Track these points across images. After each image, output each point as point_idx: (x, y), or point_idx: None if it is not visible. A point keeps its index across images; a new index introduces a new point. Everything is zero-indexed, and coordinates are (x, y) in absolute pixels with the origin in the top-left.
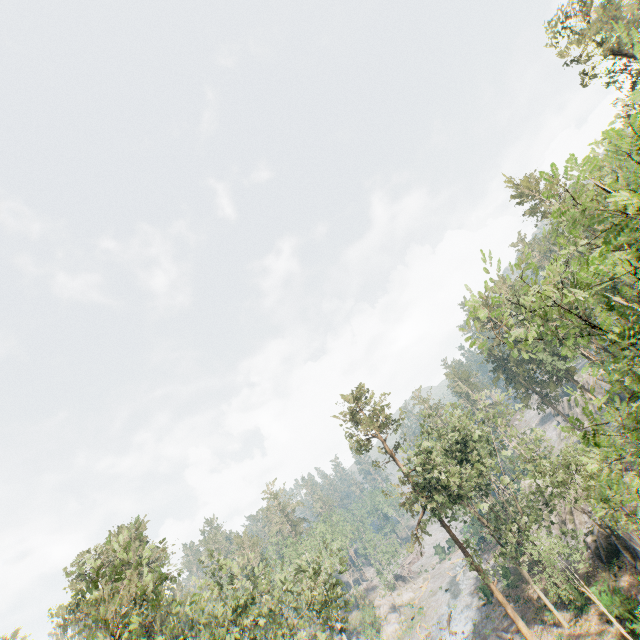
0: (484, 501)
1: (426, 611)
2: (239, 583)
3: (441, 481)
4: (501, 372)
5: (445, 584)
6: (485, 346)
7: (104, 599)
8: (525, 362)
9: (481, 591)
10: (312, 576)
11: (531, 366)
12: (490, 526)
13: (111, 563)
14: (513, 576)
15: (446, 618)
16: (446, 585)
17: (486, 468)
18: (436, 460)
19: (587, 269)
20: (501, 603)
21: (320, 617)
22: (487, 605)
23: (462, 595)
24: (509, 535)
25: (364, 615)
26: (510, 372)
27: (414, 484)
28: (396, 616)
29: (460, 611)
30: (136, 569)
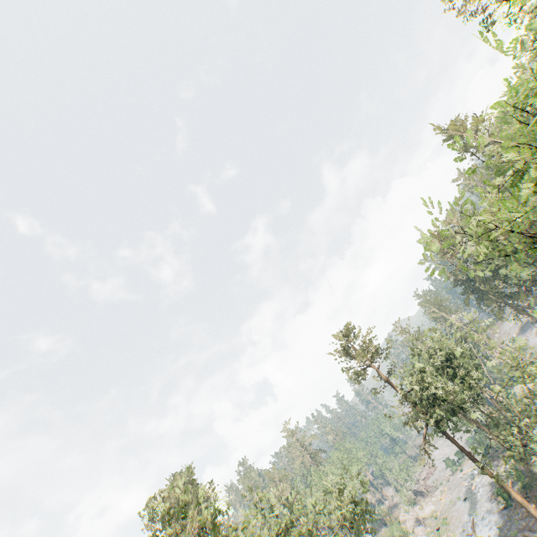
0: (480, 410)
1: (449, 521)
2: (278, 509)
3: (436, 398)
4: (470, 292)
5: (462, 494)
6: (445, 273)
7: (177, 530)
8: (491, 279)
9: (498, 496)
10: (339, 496)
11: (497, 282)
12: (492, 433)
13: (173, 505)
14: (526, 478)
15: (470, 525)
16: (463, 494)
17: (475, 380)
18: (427, 380)
19: (513, 195)
20: (519, 503)
21: (353, 532)
22: (507, 508)
23: (481, 502)
24: (512, 438)
25: (392, 530)
26: (478, 291)
27: (412, 404)
28: (422, 528)
29: (482, 517)
30: (196, 503)
